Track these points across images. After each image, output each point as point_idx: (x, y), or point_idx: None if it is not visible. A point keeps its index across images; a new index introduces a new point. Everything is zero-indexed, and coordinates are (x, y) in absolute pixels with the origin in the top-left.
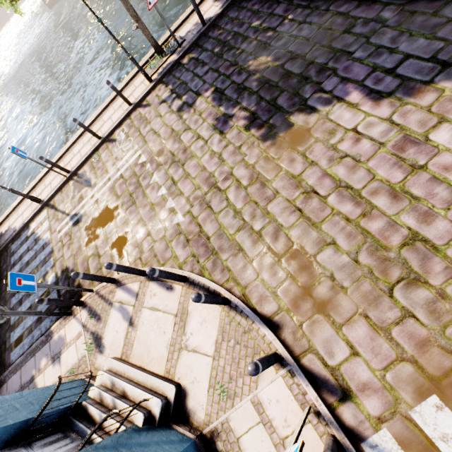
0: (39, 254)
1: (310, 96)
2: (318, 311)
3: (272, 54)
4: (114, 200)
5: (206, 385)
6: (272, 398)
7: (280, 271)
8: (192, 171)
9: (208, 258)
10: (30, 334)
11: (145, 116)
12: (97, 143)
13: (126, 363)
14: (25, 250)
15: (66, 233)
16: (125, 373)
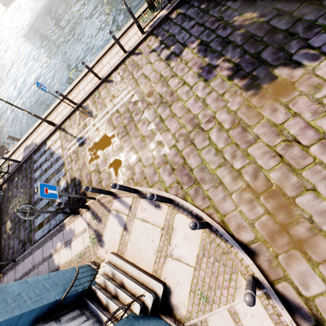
0: (54, 165)
1: (296, 51)
2: (295, 247)
3: (258, 10)
4: (111, 129)
5: (188, 289)
6: (248, 312)
7: (258, 207)
8: (178, 112)
9: (191, 186)
10: (48, 222)
11: (137, 62)
12: (97, 83)
13: (121, 259)
14: (44, 160)
15: (74, 151)
16: (121, 267)
